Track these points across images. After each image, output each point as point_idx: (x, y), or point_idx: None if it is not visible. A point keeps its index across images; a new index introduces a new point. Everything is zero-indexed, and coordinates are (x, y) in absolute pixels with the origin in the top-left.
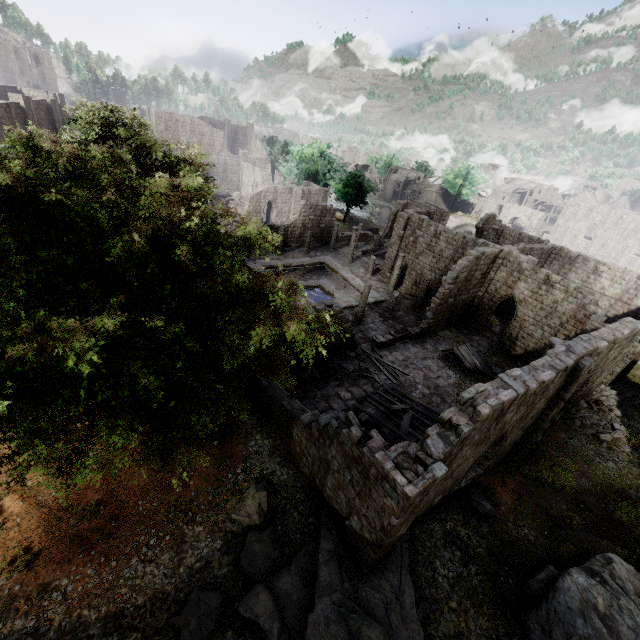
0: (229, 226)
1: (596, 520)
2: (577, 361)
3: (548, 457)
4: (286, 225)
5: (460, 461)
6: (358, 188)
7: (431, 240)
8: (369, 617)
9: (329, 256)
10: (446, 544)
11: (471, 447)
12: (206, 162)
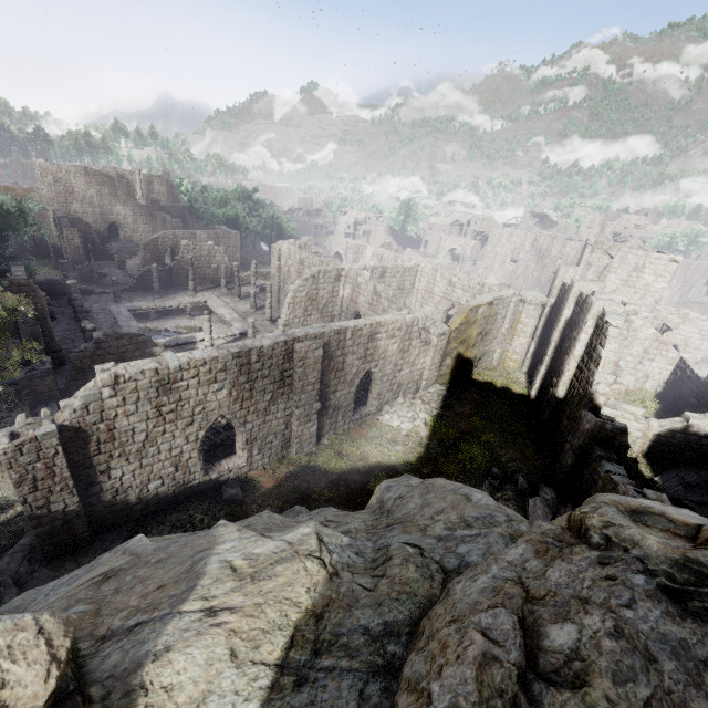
0: (123, 276)
1: (346, 492)
2: (291, 343)
3: (337, 448)
4: (168, 267)
5: (140, 437)
6: (277, 229)
7: (299, 268)
8: (16, 587)
9: (218, 295)
10: (174, 529)
11: (142, 421)
12: (110, 213)
